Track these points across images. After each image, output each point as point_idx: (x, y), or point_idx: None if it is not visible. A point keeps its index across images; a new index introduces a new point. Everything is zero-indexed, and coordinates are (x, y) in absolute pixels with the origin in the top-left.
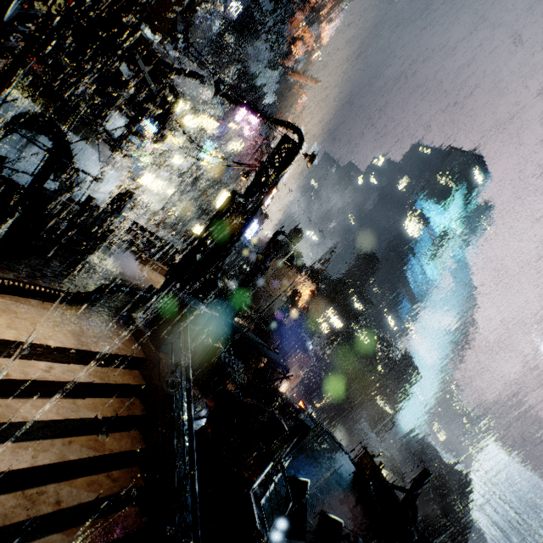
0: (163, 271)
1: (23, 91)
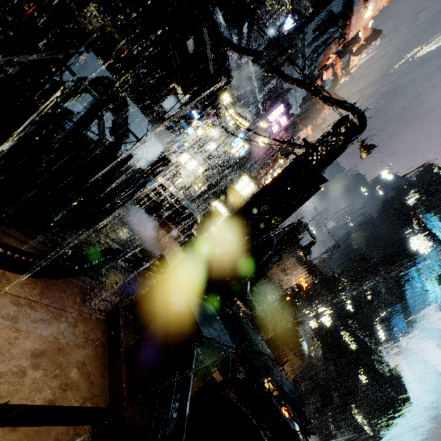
0: (179, 239)
1: (101, 57)
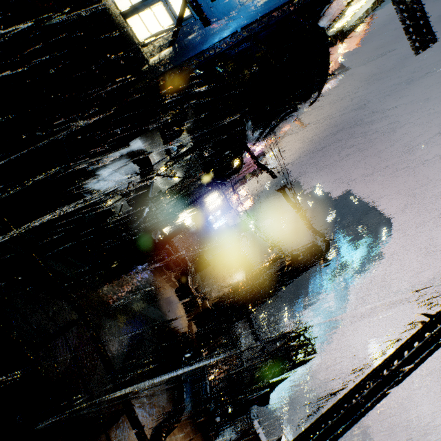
0: (175, 287)
1: (144, 140)
